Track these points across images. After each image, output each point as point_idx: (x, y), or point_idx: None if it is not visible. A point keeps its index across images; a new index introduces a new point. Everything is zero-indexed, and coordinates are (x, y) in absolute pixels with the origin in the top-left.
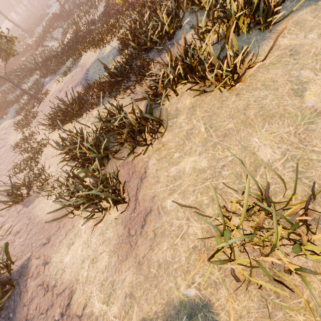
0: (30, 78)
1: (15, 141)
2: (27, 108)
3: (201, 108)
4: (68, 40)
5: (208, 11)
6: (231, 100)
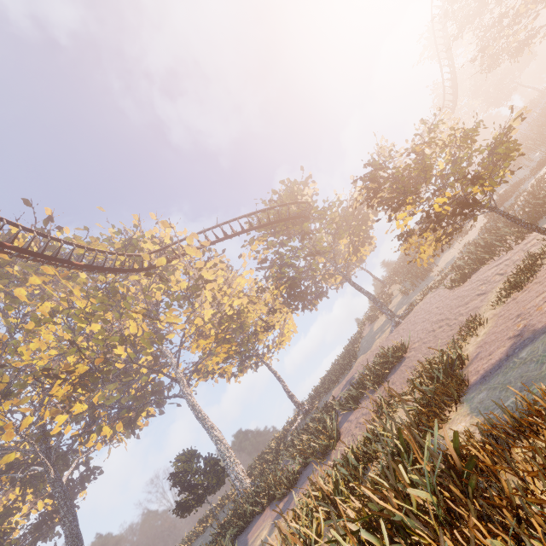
0: None
1: (486, 303)
2: None
3: None
4: None
5: None
6: None
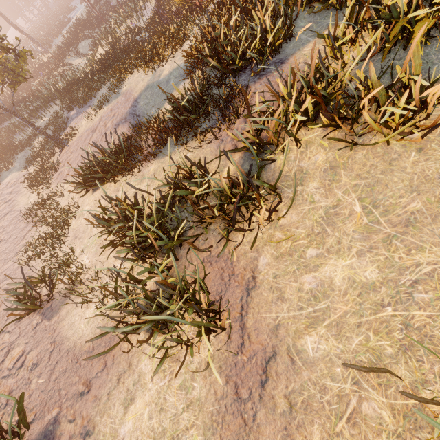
0: (47, 111)
1: (26, 205)
2: (44, 155)
3: (350, 171)
4: (101, 56)
5: (354, 9)
6: (409, 159)
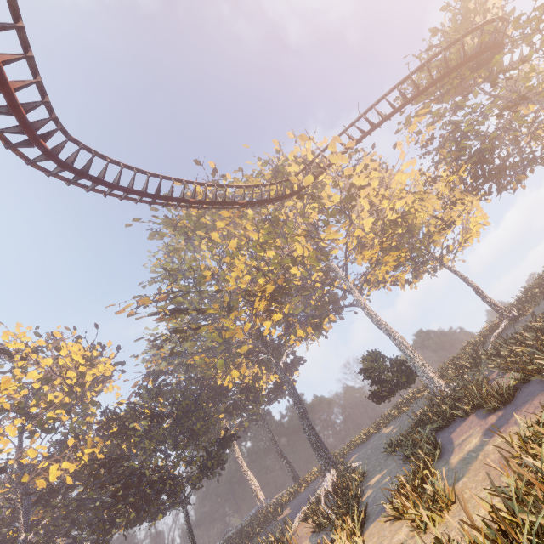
0: None
1: None
2: None
3: None
4: None
5: None
6: None
